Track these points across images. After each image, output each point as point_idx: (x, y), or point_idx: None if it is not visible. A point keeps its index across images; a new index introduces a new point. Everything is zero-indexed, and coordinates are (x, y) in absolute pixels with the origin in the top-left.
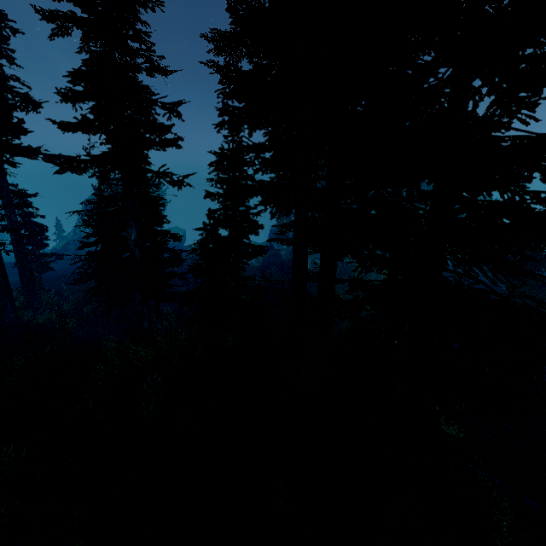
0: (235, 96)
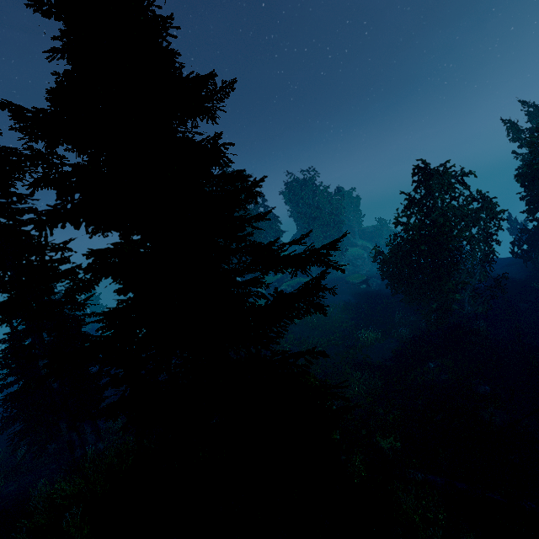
0: (111, 229)
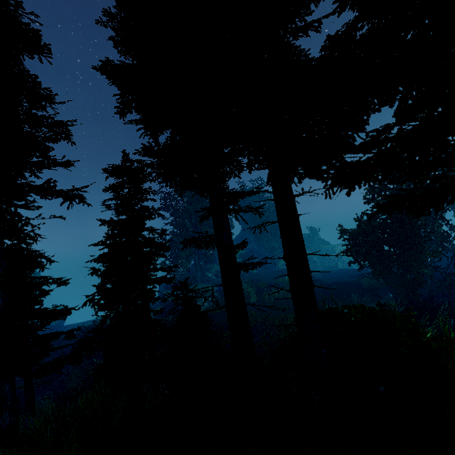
0: (133, 106)
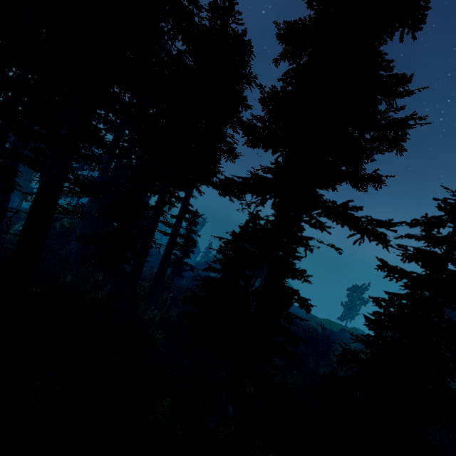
0: None
